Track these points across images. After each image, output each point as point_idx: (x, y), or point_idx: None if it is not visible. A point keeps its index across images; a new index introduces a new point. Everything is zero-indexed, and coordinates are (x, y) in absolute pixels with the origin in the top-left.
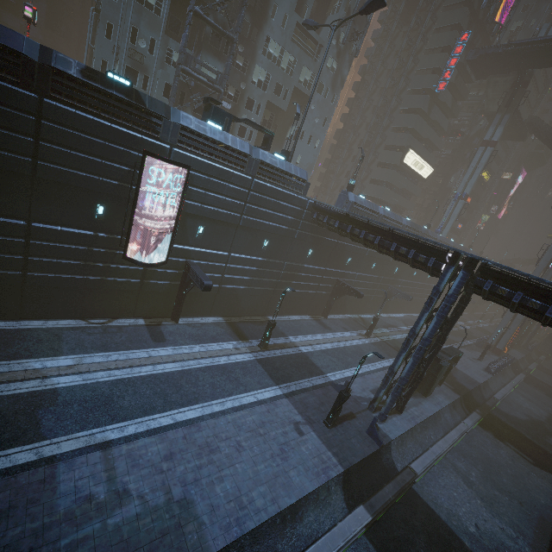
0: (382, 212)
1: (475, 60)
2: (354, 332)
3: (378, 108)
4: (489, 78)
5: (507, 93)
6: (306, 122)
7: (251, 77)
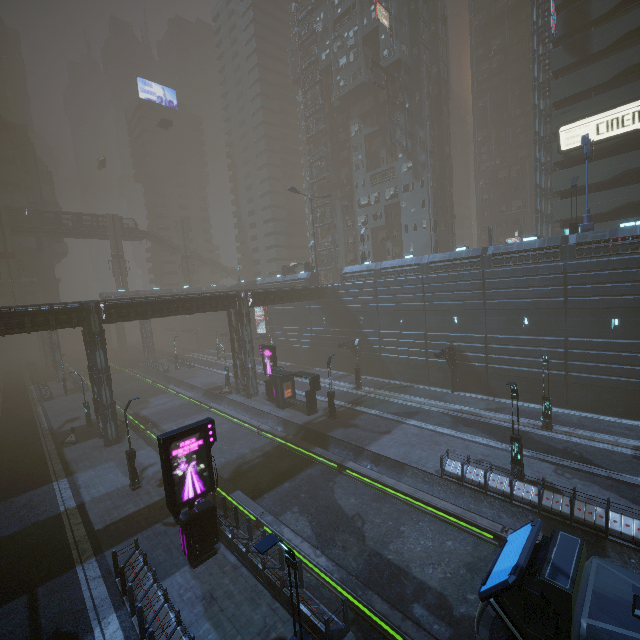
0: (381, 266)
1: None
2: (354, 385)
3: (539, 113)
4: None
5: None
6: (405, 218)
7: (357, 225)
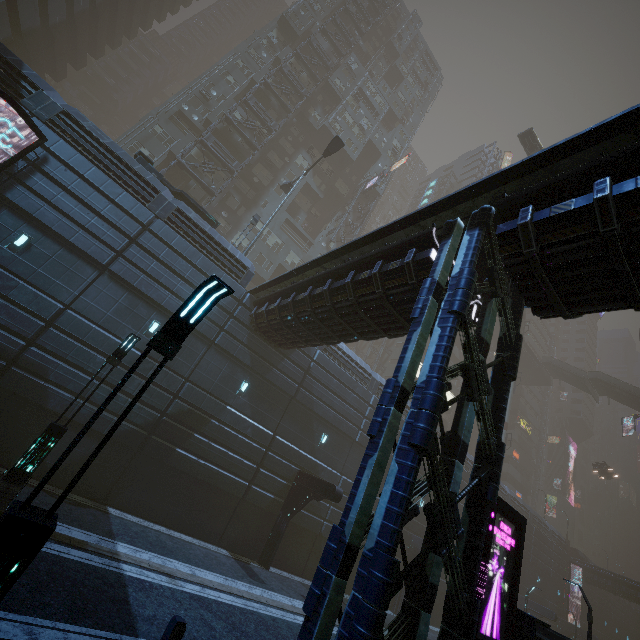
0: (377, 378)
1: None
2: None
3: None
4: None
5: None
6: None
7: (231, 239)
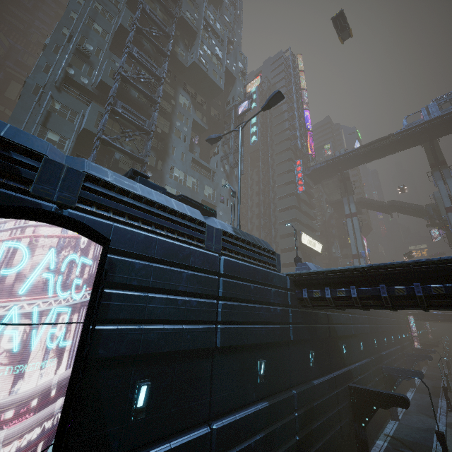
0: None
1: (311, 173)
2: None
3: (262, 213)
4: (321, 183)
5: (340, 186)
6: None
7: None
